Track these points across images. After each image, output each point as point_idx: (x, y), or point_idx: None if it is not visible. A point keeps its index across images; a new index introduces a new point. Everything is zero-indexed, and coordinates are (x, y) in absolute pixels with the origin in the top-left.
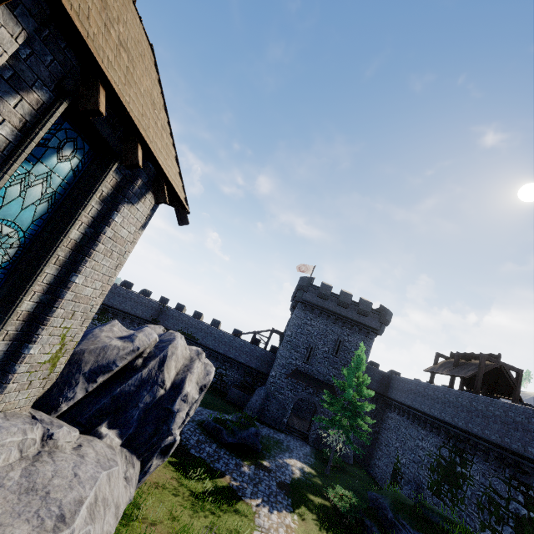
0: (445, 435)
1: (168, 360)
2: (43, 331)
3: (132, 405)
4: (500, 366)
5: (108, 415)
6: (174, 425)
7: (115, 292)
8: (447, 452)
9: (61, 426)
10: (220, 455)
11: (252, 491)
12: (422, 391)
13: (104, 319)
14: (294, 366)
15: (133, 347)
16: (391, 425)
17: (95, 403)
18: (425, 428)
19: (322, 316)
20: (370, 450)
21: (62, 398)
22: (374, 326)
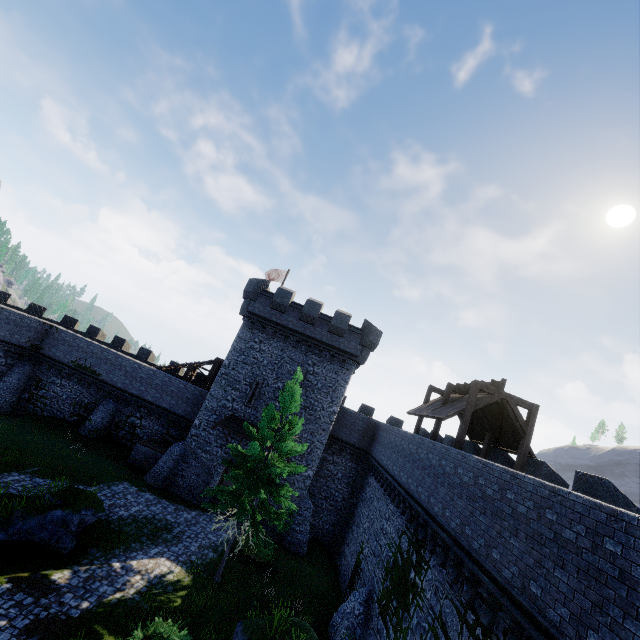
0: (408, 515)
1: None
2: None
3: None
4: (502, 400)
5: None
6: None
7: None
8: (407, 543)
9: None
10: None
11: None
12: (399, 444)
13: None
14: (230, 411)
15: None
16: (367, 496)
17: None
18: (394, 501)
19: (277, 337)
20: (342, 531)
21: None
22: (352, 351)
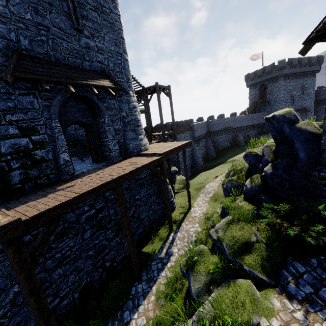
0: None
1: None
2: None
3: None
4: None
5: None
6: None
7: (197, 128)
8: None
9: None
10: None
11: None
12: None
13: (198, 144)
14: None
15: None
16: None
17: None
18: None
19: (293, 78)
20: None
21: None
22: (317, 69)
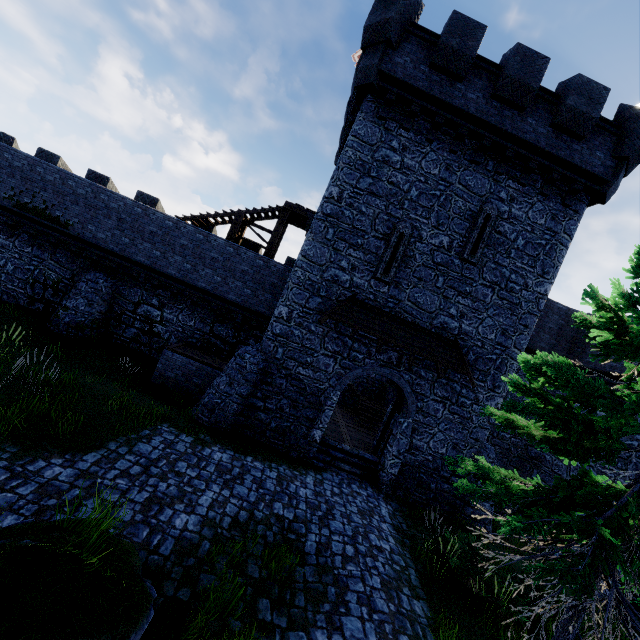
0: None
1: None
2: None
3: None
4: None
5: None
6: None
7: None
8: None
9: None
10: None
11: None
12: None
13: None
14: (347, 290)
15: None
16: None
17: None
18: None
19: (438, 140)
20: None
21: None
22: (596, 170)
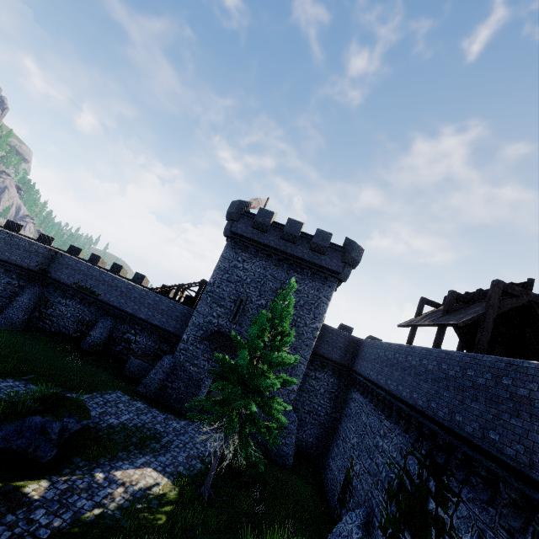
0: (415, 434)
1: None
2: None
3: None
4: (530, 303)
5: None
6: None
7: None
8: (416, 466)
9: None
10: None
11: None
12: (391, 358)
13: None
14: (216, 327)
15: None
16: (353, 411)
17: None
18: (390, 417)
19: (260, 256)
20: (326, 445)
21: None
22: (334, 268)
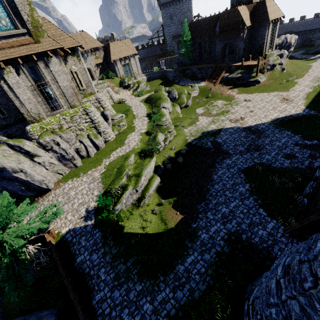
0: None
1: (287, 39)
2: (274, 42)
3: (284, 47)
4: None
5: (281, 49)
6: (291, 46)
7: None
8: None
9: (278, 50)
10: (308, 56)
11: (318, 58)
12: None
13: None
14: None
15: (282, 40)
16: None
17: (279, 49)
18: None
19: None
20: None
21: (276, 49)
22: None
